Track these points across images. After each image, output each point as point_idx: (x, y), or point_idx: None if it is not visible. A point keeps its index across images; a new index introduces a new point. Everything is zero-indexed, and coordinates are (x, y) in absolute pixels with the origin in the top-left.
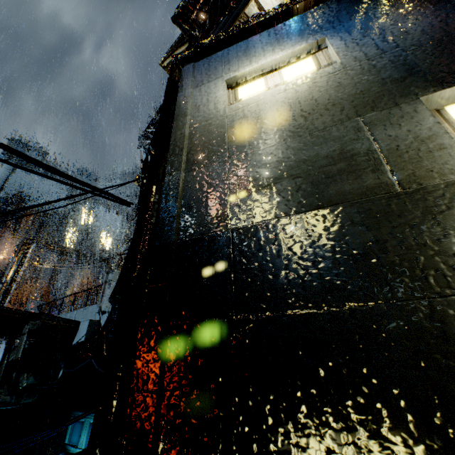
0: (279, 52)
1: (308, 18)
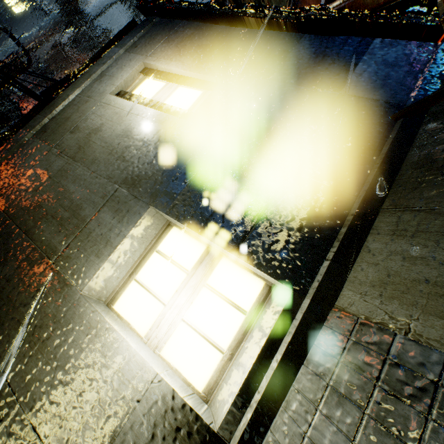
0: (191, 65)
1: (251, 40)
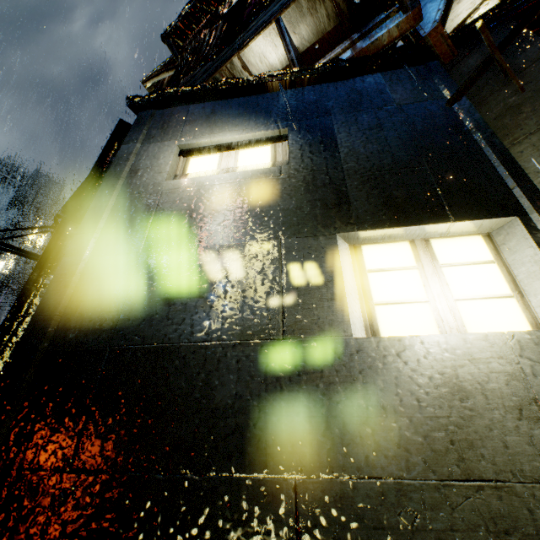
0: (241, 130)
1: (281, 99)
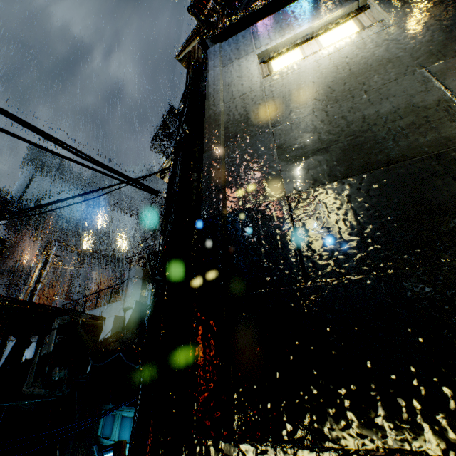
0: (315, 19)
1: None
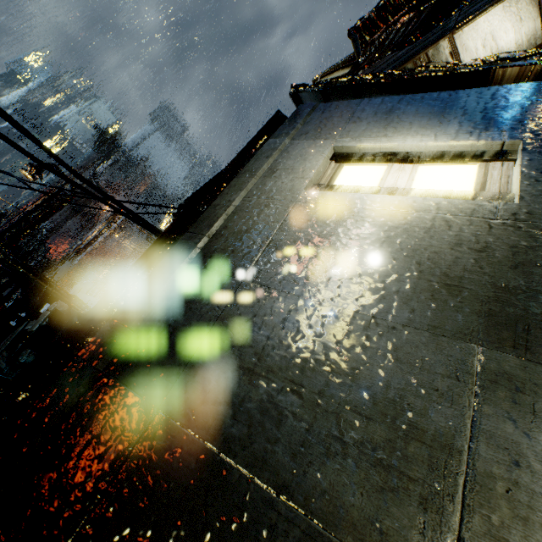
0: (432, 135)
1: (514, 95)
